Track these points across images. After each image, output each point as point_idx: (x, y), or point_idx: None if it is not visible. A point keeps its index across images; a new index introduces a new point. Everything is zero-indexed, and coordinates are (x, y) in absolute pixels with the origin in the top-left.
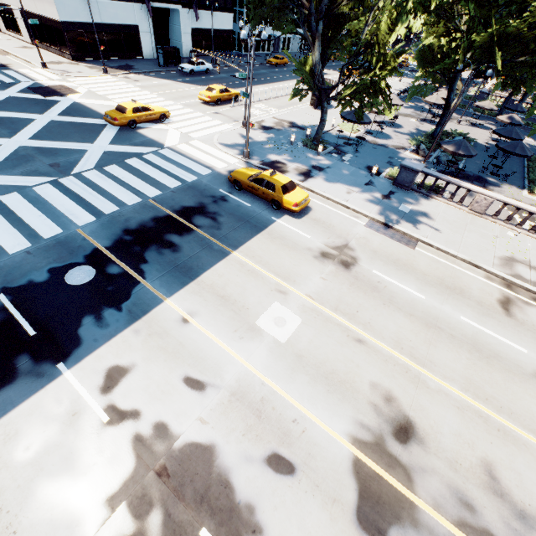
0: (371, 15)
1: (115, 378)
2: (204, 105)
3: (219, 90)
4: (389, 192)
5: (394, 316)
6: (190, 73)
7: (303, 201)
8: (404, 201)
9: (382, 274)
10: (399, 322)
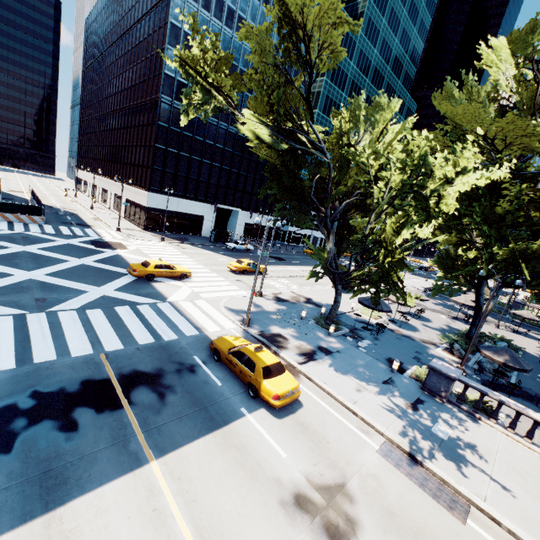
0: (372, 215)
1: None
2: (230, 273)
3: (247, 263)
4: (417, 399)
5: None
6: (233, 249)
7: (289, 392)
8: (438, 418)
9: None
10: None
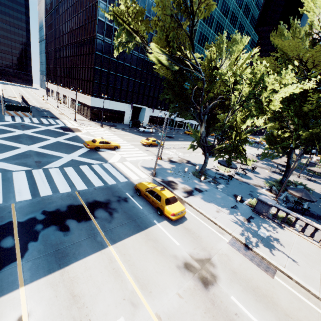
0: (229, 112)
1: None
2: (142, 146)
3: (152, 140)
4: (250, 216)
5: None
6: (142, 131)
7: (180, 212)
8: (261, 226)
9: (240, 303)
10: None
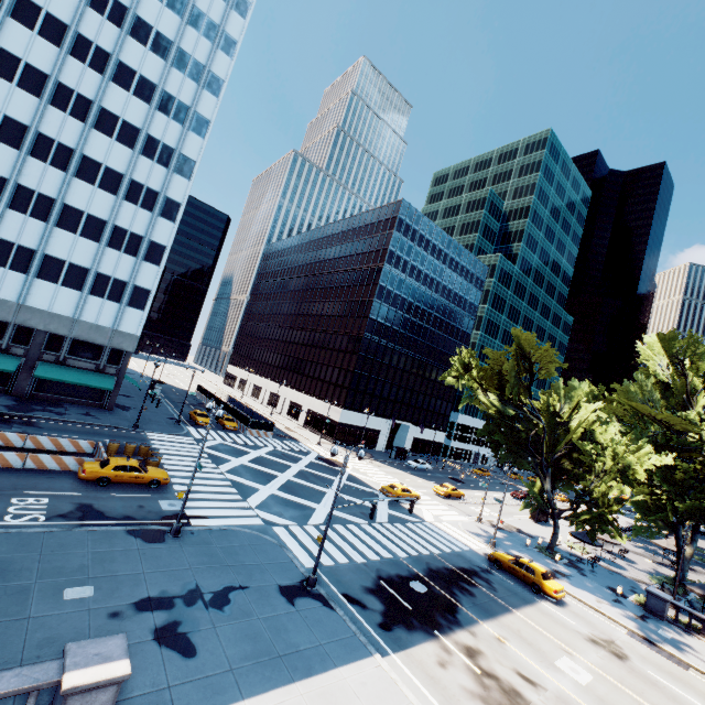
0: (594, 479)
1: (472, 653)
2: (438, 496)
3: (451, 487)
4: (642, 614)
5: None
6: (414, 468)
7: (560, 591)
8: (661, 627)
9: (657, 676)
10: None
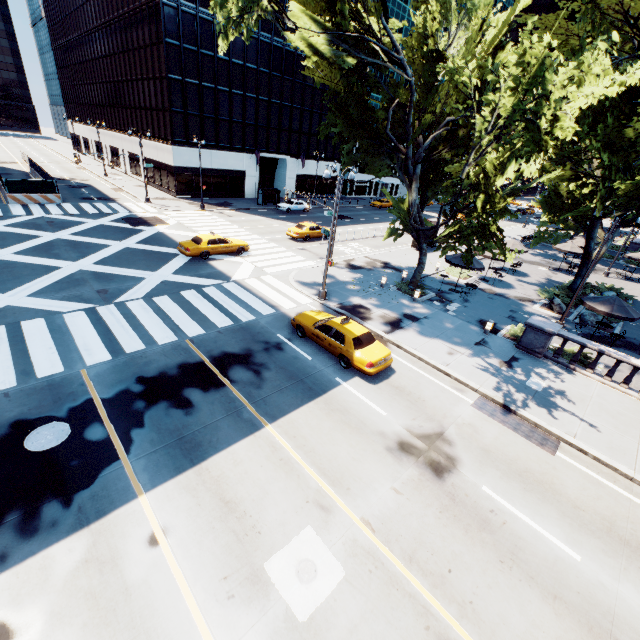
0: (471, 155)
1: None
2: (291, 241)
3: (309, 227)
4: (511, 357)
5: (522, 593)
6: (287, 211)
7: (382, 360)
8: (533, 373)
9: (498, 495)
10: (531, 609)
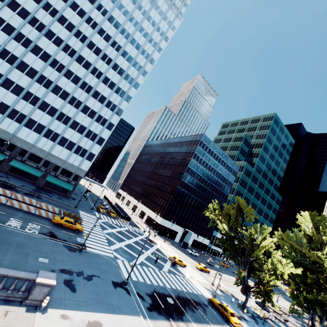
0: (263, 272)
1: None
2: (196, 268)
3: (203, 266)
4: None
5: None
6: (190, 253)
7: (238, 323)
8: None
9: None
10: None
